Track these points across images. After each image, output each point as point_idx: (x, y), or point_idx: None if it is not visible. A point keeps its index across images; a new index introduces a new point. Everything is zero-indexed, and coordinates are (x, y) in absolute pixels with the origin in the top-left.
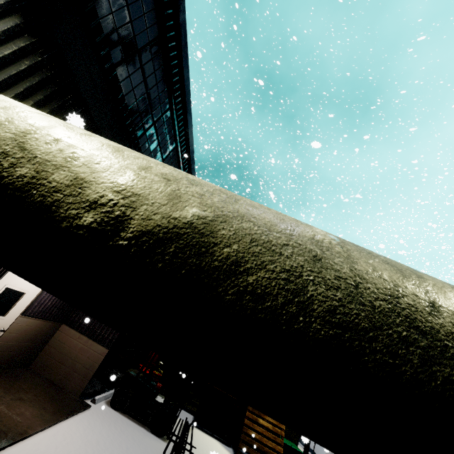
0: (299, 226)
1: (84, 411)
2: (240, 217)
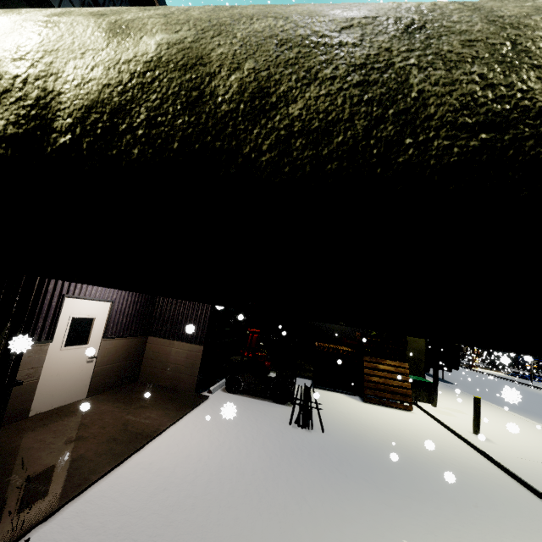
0: (365, 3)
1: (204, 402)
2: (245, 17)
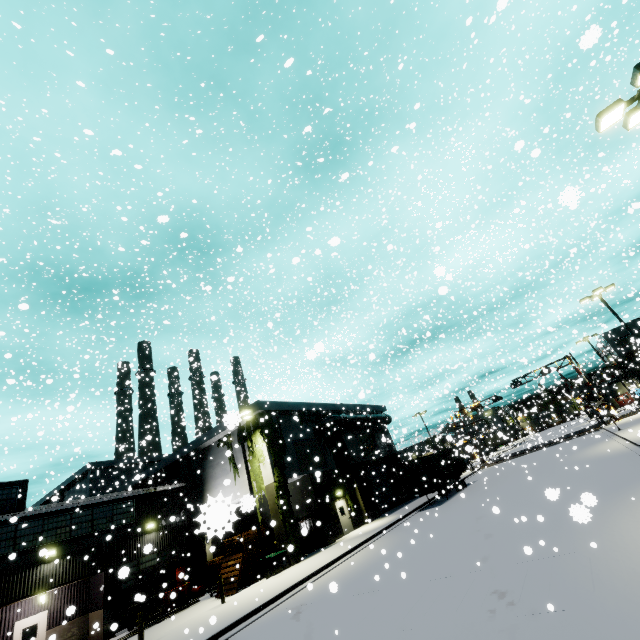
0: None
1: None
2: None
